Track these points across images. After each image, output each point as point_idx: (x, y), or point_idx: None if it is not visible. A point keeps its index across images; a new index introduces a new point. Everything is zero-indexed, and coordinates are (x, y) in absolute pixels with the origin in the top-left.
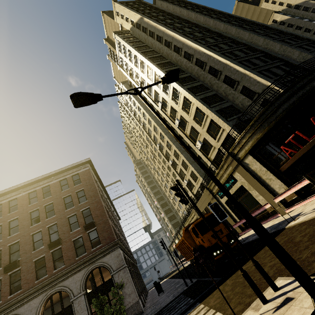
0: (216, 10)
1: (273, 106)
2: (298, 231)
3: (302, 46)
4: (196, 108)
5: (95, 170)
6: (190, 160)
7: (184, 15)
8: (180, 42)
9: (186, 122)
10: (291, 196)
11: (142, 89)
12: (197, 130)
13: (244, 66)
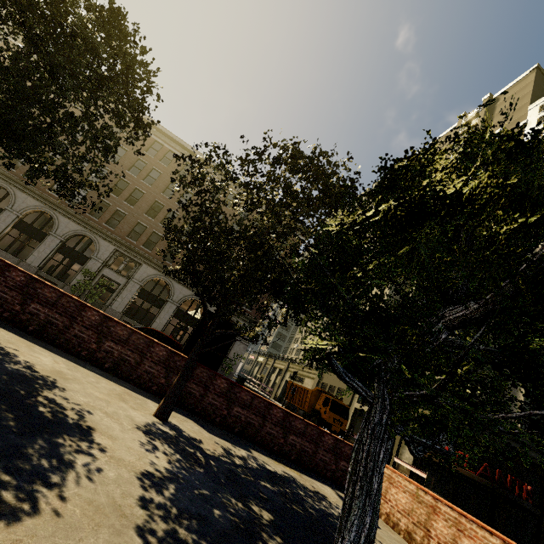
0: None
1: None
2: None
3: None
4: None
5: None
6: None
7: None
8: None
9: None
10: (405, 471)
11: None
12: None
13: None
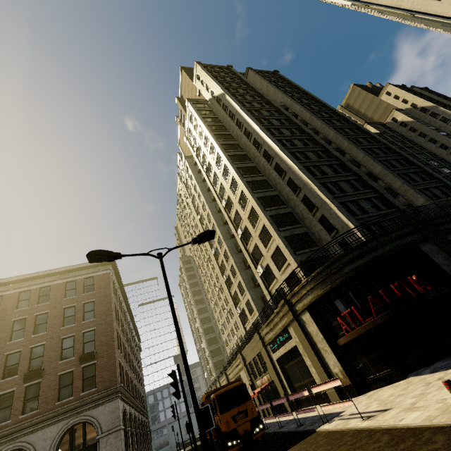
0: (318, 99)
1: (340, 262)
2: (316, 445)
3: (409, 173)
4: (263, 225)
5: (119, 273)
6: (248, 284)
7: (278, 97)
8: (262, 138)
9: (251, 236)
10: (345, 380)
11: (167, 252)
12: (261, 251)
13: (327, 191)
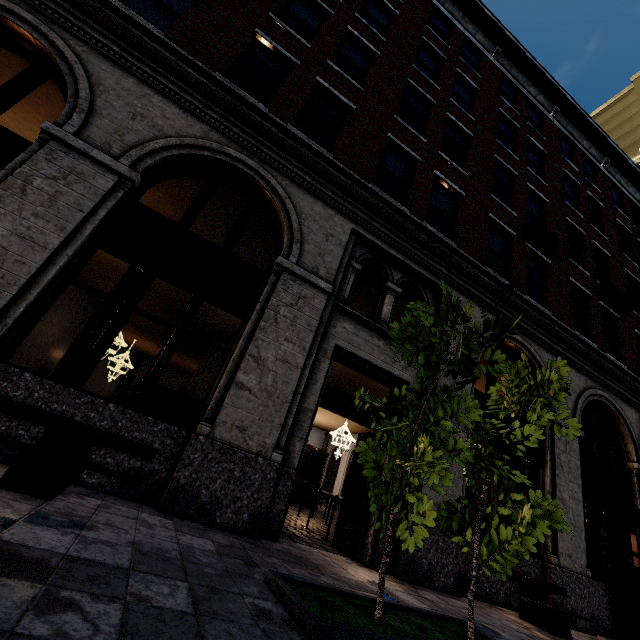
0: None
1: None
2: None
3: None
4: None
5: None
6: None
7: None
8: None
9: None
10: None
11: None
12: None
13: None
